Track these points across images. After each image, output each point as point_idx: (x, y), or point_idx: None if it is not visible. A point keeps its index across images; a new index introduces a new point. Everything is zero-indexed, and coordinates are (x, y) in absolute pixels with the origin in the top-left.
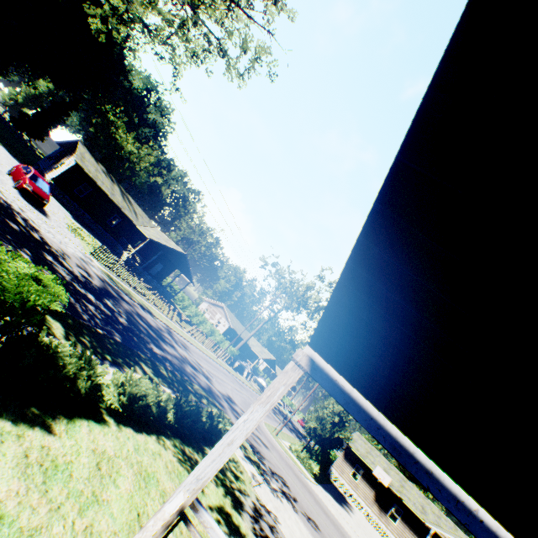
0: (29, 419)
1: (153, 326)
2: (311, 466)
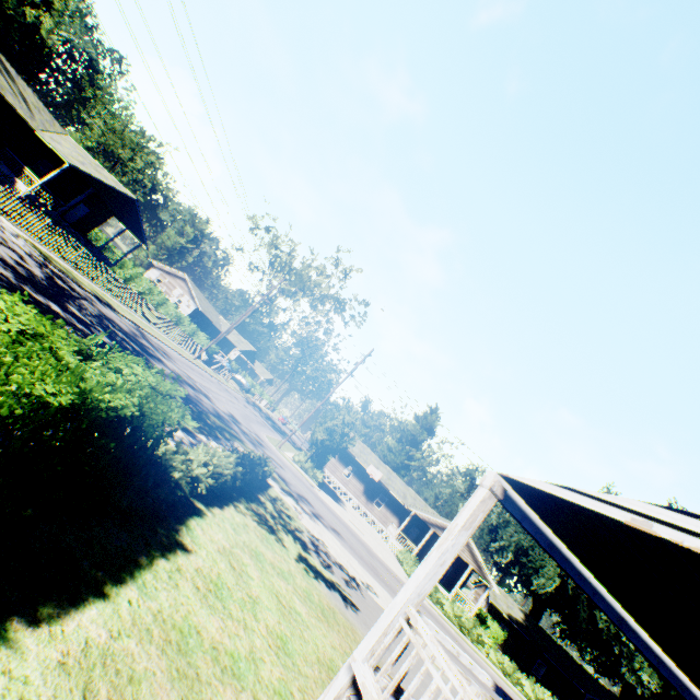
0: (168, 546)
1: (128, 333)
2: (316, 476)
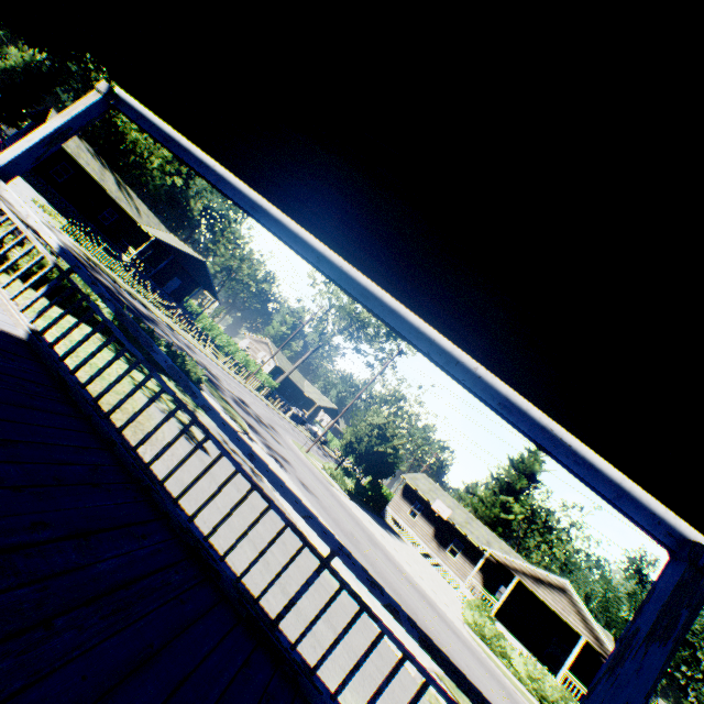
0: None
1: (141, 310)
2: (345, 483)
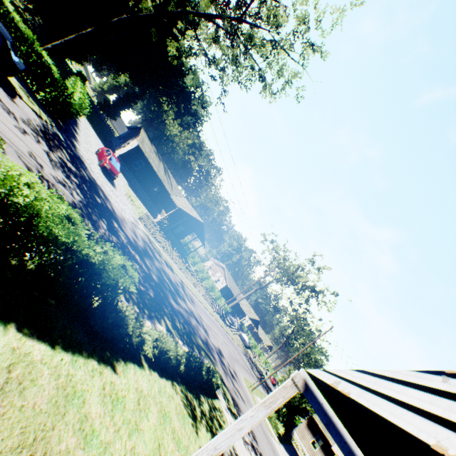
0: (105, 360)
1: (173, 282)
2: (277, 426)
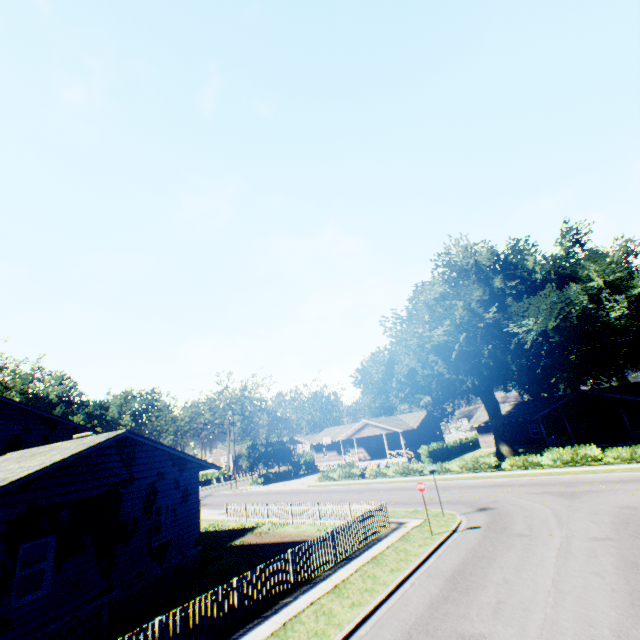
0: None
1: None
2: (258, 482)
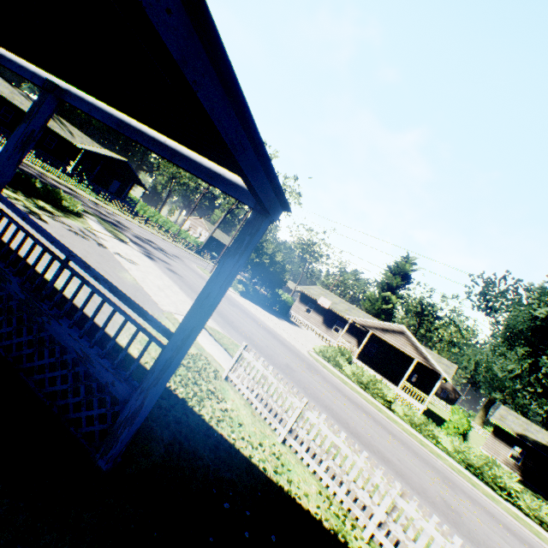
0: None
1: (61, 188)
2: (237, 287)
